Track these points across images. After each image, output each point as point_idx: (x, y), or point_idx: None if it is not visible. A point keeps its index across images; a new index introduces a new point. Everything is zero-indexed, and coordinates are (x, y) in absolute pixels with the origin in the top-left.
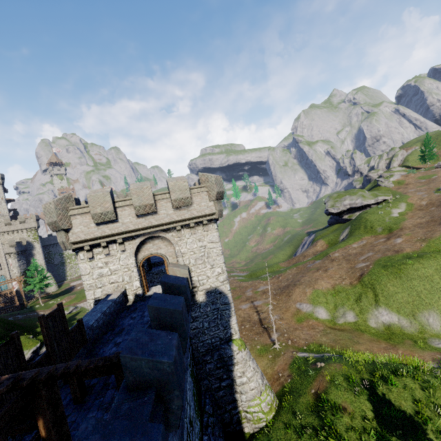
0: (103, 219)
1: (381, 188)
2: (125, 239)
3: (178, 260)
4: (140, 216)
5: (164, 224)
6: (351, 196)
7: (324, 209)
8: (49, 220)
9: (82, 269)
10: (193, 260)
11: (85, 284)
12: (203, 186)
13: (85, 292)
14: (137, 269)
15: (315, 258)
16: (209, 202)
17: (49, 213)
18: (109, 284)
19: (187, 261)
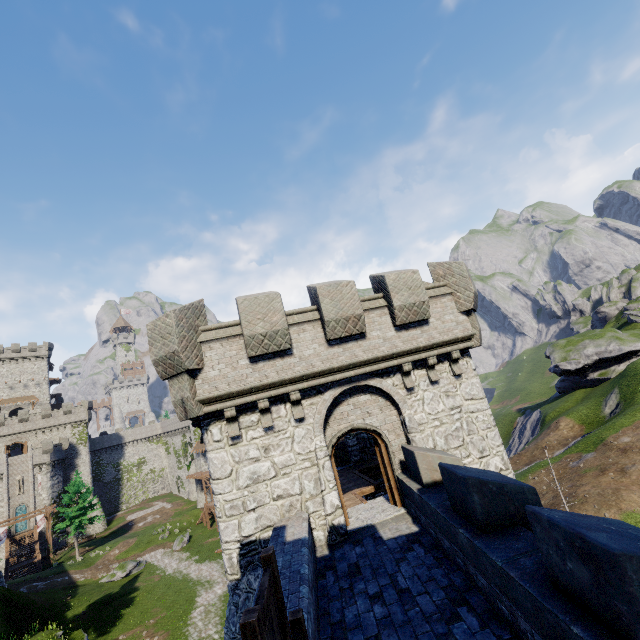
0: (266, 347)
1: (639, 325)
2: (303, 393)
3: (412, 438)
4: (333, 343)
5: (379, 360)
6: (593, 340)
7: (551, 366)
8: (161, 351)
9: (215, 465)
10: (440, 438)
11: (219, 503)
12: (442, 284)
13: (220, 523)
14: (330, 463)
15: (577, 448)
16: (459, 313)
17: (161, 338)
18: (273, 502)
19: (428, 442)
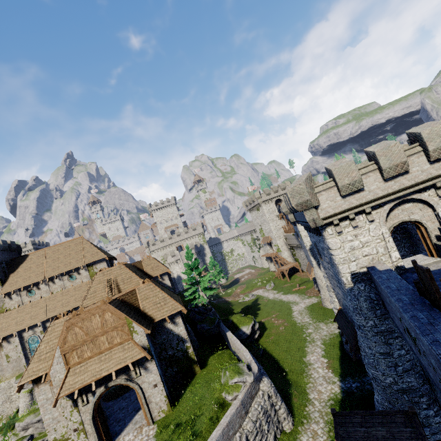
0: (350, 190)
1: None
2: (371, 208)
3: None
4: (387, 180)
5: (419, 184)
6: None
7: None
8: (299, 200)
9: (332, 244)
10: None
11: (337, 259)
12: None
13: (339, 266)
14: (392, 239)
15: None
16: None
17: (298, 195)
18: (363, 257)
19: None
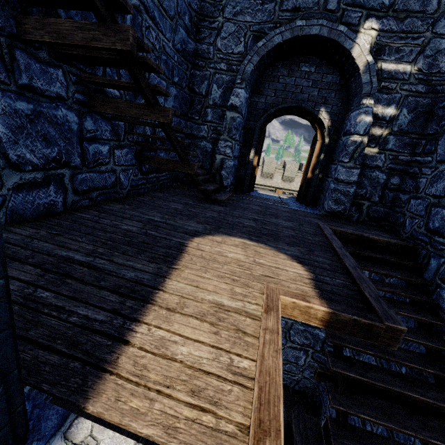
0: None
1: None
2: None
3: None
4: (262, 177)
5: (272, 187)
6: None
7: None
8: None
9: None
10: None
11: None
12: None
13: None
14: None
15: None
16: None
17: None
18: None
19: None
